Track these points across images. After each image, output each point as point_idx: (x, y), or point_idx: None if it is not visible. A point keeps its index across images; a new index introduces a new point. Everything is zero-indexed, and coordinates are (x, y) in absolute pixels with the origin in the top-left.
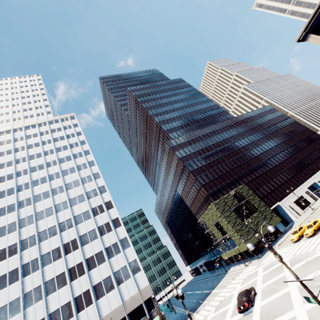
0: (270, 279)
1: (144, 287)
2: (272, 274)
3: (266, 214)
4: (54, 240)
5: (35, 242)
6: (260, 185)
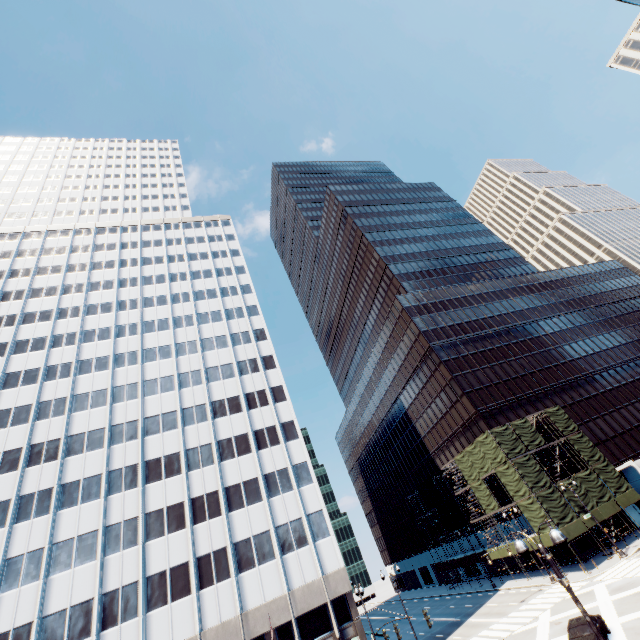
0: (639, 608)
1: (333, 570)
2: None
3: (607, 479)
4: (171, 438)
5: (137, 434)
6: (591, 417)
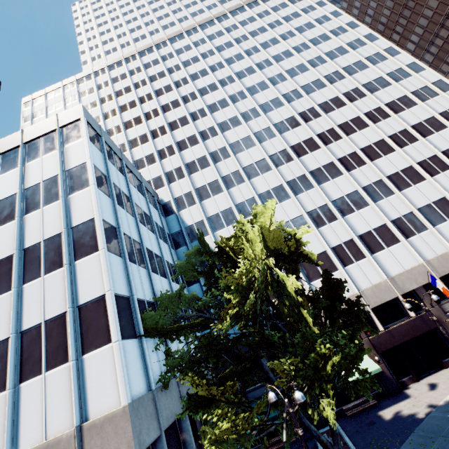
0: None
1: None
2: None
3: None
4: (369, 133)
5: (339, 135)
6: None
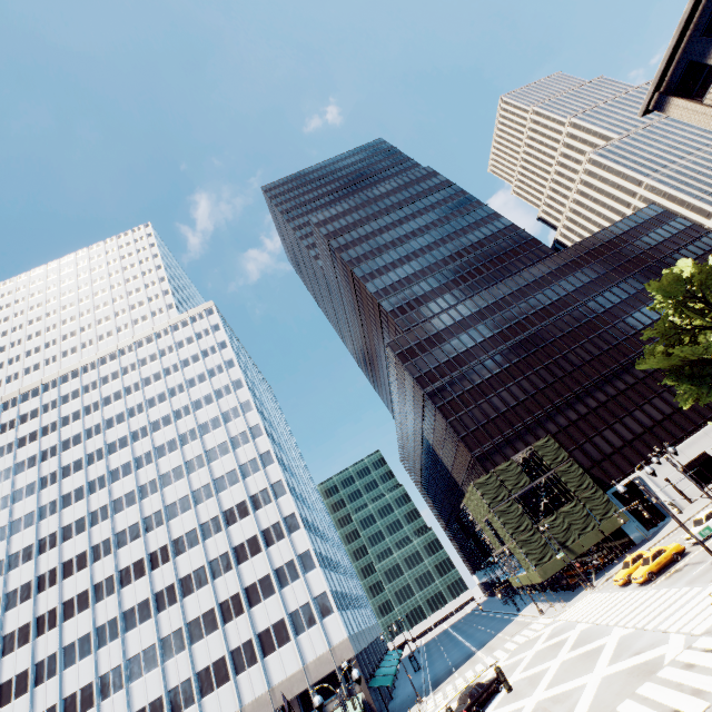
0: (534, 665)
1: (339, 641)
2: (544, 654)
3: (594, 507)
4: (196, 554)
5: (169, 557)
6: (598, 430)
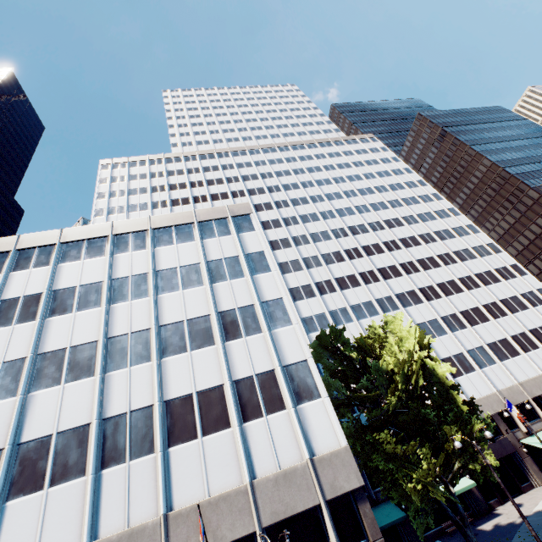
0: None
1: None
2: None
3: None
4: (442, 272)
5: (418, 269)
6: None
